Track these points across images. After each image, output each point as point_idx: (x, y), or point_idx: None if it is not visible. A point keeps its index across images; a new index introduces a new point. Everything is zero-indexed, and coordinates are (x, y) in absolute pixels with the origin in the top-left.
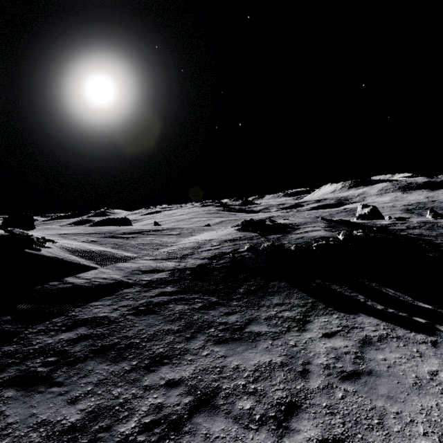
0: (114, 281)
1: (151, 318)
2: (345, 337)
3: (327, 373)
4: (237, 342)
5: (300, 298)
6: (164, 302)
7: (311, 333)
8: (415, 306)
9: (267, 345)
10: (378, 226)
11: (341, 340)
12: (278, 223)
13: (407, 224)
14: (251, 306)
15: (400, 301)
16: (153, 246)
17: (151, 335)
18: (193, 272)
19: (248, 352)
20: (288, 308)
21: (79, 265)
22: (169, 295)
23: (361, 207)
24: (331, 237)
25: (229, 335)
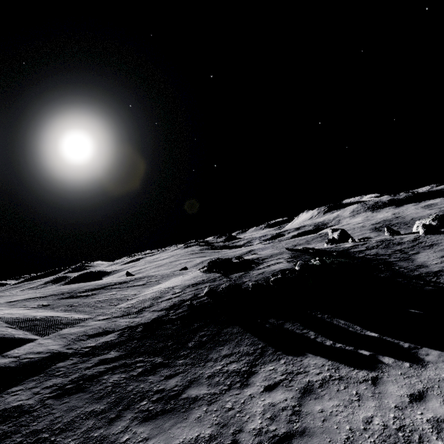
0: (49, 354)
1: (75, 399)
2: (286, 387)
3: (257, 441)
4: (167, 415)
5: (251, 344)
6: (99, 374)
7: (252, 389)
8: (362, 337)
9: (200, 413)
10: (341, 250)
11: (282, 393)
12: (245, 259)
13: (366, 245)
14: (197, 362)
15: (349, 332)
16: (112, 302)
17: (67, 423)
18: (145, 328)
19: (176, 427)
20: (236, 358)
21: (12, 340)
22: (109, 362)
23: (331, 231)
24: (290, 268)
25: (161, 406)
